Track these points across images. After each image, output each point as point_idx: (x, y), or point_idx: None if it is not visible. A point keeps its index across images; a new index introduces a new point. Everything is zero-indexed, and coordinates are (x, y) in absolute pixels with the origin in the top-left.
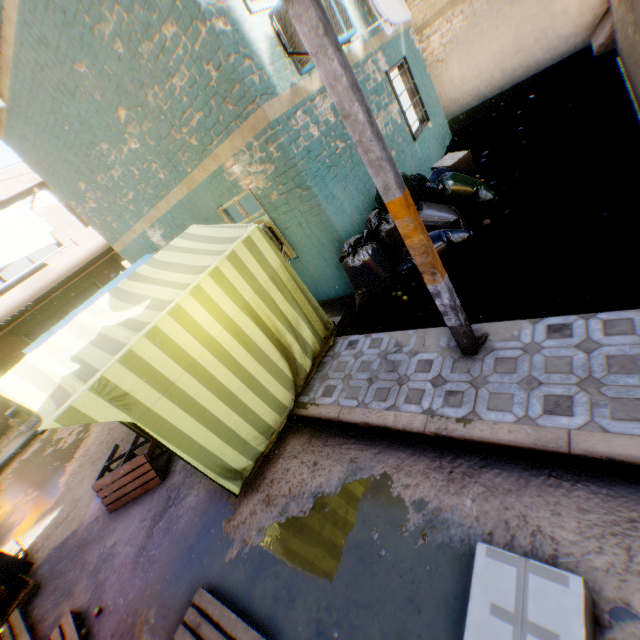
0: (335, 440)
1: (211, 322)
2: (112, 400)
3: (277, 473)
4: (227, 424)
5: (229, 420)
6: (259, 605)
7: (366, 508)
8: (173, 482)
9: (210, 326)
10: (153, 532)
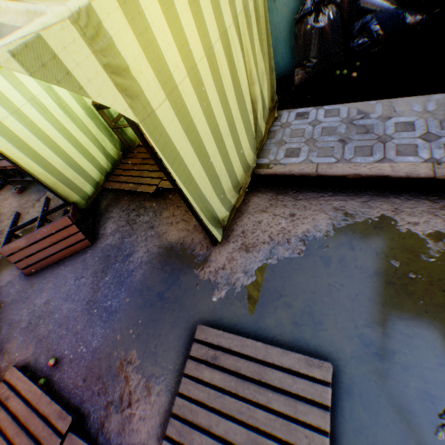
0: (308, 195)
1: (210, 18)
2: (107, 68)
3: (247, 225)
4: (214, 167)
5: (216, 163)
6: (278, 333)
7: (374, 244)
8: (107, 243)
9: (209, 23)
10: (100, 287)
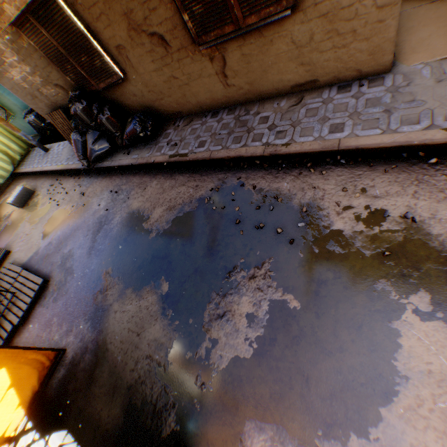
0: (23, 178)
1: None
2: None
3: (10, 189)
4: None
5: None
6: None
7: None
8: None
9: None
10: None
